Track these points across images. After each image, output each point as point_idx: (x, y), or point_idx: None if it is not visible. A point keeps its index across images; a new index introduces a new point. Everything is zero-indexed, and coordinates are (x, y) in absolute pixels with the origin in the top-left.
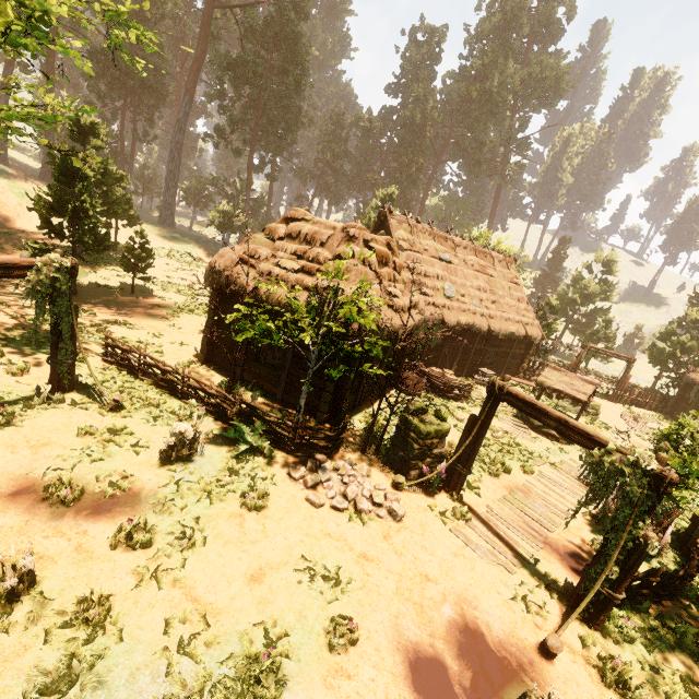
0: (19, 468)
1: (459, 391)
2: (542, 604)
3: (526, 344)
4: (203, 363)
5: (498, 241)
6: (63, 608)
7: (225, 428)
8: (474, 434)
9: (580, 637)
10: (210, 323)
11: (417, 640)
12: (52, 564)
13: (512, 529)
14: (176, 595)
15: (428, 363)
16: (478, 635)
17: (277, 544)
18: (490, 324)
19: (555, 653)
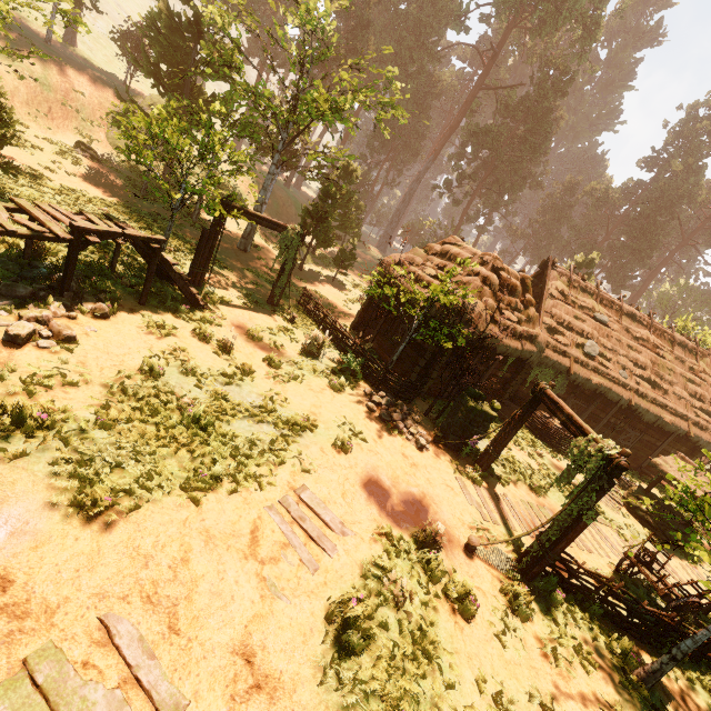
0: (242, 320)
1: (558, 439)
2: (491, 540)
3: (690, 448)
4: (352, 328)
5: (704, 332)
6: (238, 364)
7: (341, 352)
8: (512, 425)
9: (507, 571)
10: (366, 302)
11: (382, 479)
12: (240, 352)
13: (513, 512)
14: (278, 387)
15: (543, 409)
16: (425, 509)
17: (335, 406)
18: (633, 399)
19: (471, 548)
